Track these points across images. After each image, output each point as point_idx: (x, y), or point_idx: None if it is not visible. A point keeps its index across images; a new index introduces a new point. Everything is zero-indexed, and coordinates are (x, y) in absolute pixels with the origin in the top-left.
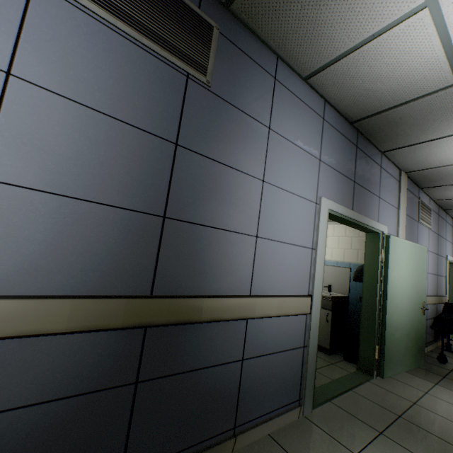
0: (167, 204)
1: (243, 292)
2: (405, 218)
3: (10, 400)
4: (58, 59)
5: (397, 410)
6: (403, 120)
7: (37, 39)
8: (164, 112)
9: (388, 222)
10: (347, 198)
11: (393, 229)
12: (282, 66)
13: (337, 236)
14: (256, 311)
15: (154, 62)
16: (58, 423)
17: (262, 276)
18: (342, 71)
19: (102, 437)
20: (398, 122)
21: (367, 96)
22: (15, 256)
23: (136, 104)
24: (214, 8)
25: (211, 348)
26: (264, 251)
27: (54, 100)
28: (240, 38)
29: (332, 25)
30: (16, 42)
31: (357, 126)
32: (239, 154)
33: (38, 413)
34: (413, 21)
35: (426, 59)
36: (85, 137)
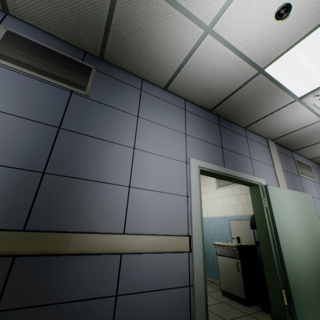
0: (47, 164)
1: (117, 231)
2: (282, 172)
3: None
4: None
5: None
6: (242, 103)
7: None
8: (52, 111)
9: (266, 176)
10: (218, 159)
11: (272, 182)
12: (146, 83)
13: (236, 194)
14: (128, 246)
15: (48, 86)
16: None
17: (136, 217)
18: (184, 79)
19: None
20: (240, 105)
21: (208, 91)
22: None
23: (31, 107)
24: (93, 60)
25: (81, 281)
26: (137, 198)
27: None
28: (112, 72)
29: (161, 55)
30: None
31: (215, 112)
32: (112, 132)
33: None
34: (205, 43)
35: (229, 62)
36: None
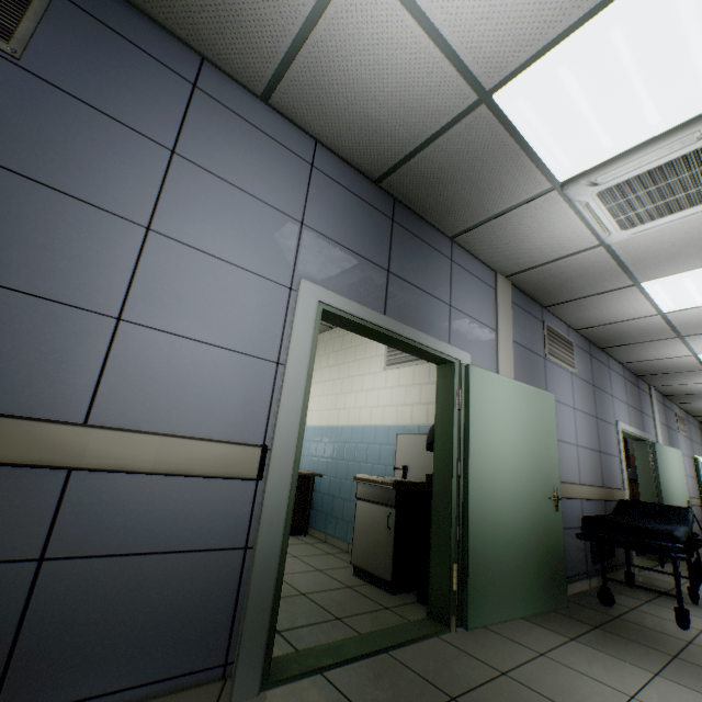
0: None
1: (65, 417)
2: (512, 346)
3: None
4: None
5: (456, 688)
6: (446, 174)
7: None
8: None
9: (476, 348)
10: (373, 294)
11: (487, 361)
12: (215, 73)
13: (418, 383)
14: (88, 454)
15: None
16: None
17: (127, 393)
18: (310, 82)
19: None
20: (441, 179)
21: (369, 129)
22: None
23: None
24: None
25: None
26: (139, 348)
27: None
28: (112, 13)
29: None
30: None
31: (387, 188)
32: (86, 175)
33: None
34: None
35: (414, 55)
36: None
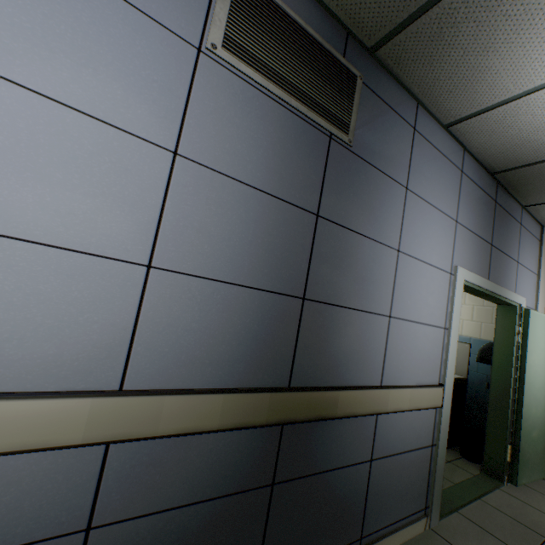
0: (306, 284)
1: (374, 382)
2: None
3: (165, 500)
4: (216, 133)
5: (542, 531)
6: None
7: (200, 113)
8: (307, 180)
9: (526, 292)
10: (483, 265)
11: (531, 301)
12: (422, 113)
13: None
14: (388, 404)
15: (300, 125)
16: (204, 526)
17: (393, 362)
18: (496, 119)
19: (241, 543)
20: None
21: (520, 146)
22: (174, 347)
23: (282, 174)
24: (357, 54)
25: (341, 447)
26: (396, 333)
27: (211, 177)
28: (381, 86)
29: (497, 71)
30: (183, 118)
31: (498, 177)
32: (376, 221)
33: (188, 514)
34: None
35: None
36: (236, 215)
